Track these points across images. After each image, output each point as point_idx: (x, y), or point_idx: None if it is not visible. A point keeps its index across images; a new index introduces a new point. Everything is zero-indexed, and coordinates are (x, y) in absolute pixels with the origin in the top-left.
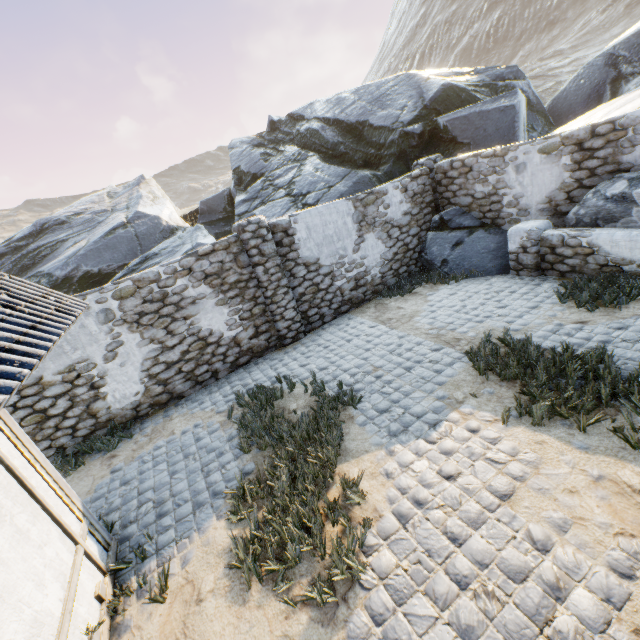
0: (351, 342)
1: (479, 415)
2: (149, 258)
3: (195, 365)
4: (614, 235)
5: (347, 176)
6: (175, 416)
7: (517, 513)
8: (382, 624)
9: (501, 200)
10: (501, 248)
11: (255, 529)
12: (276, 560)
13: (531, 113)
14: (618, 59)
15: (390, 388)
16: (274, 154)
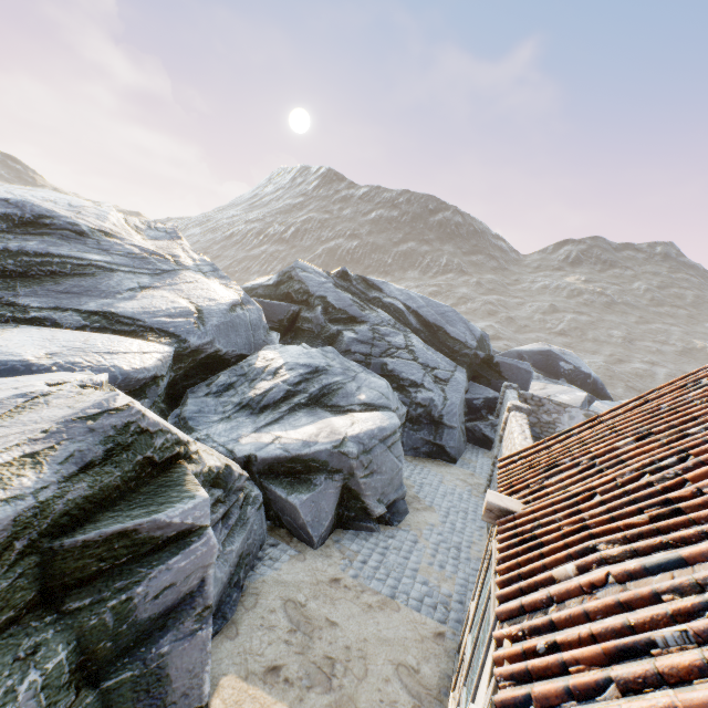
0: None
1: None
2: (320, 371)
3: None
4: None
5: (457, 368)
6: None
7: None
8: None
9: (555, 428)
10: None
11: None
12: None
13: None
14: (523, 358)
15: None
16: (367, 308)
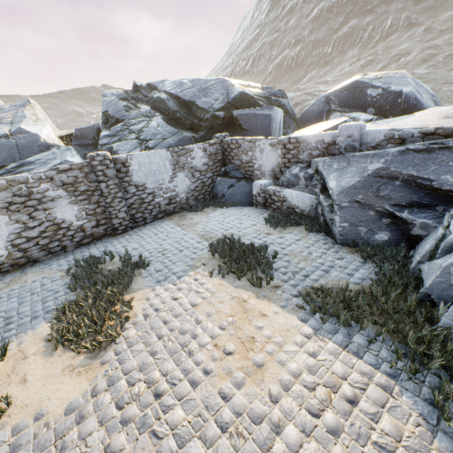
0: (157, 235)
1: (202, 273)
2: (25, 164)
3: (49, 241)
4: (292, 193)
5: (176, 134)
6: (29, 272)
7: (196, 311)
8: (119, 355)
9: (253, 166)
10: (252, 192)
11: (66, 324)
12: (74, 335)
13: (289, 118)
14: (330, 101)
15: (167, 260)
16: (133, 108)
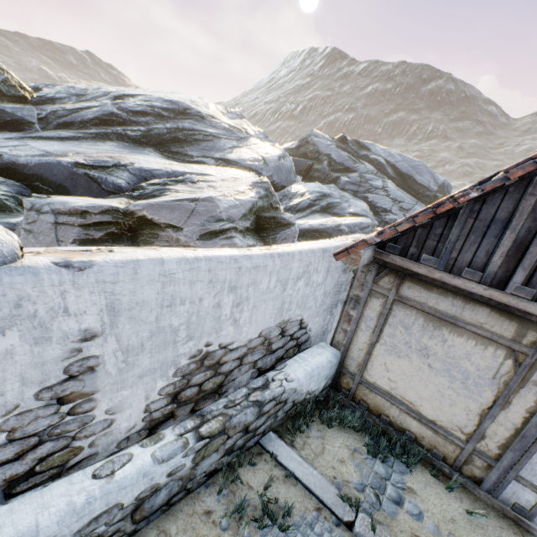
0: None
1: None
2: (327, 196)
3: None
4: None
5: (418, 203)
6: None
7: None
8: None
9: None
10: None
11: None
12: None
13: None
14: None
15: None
16: (358, 162)
